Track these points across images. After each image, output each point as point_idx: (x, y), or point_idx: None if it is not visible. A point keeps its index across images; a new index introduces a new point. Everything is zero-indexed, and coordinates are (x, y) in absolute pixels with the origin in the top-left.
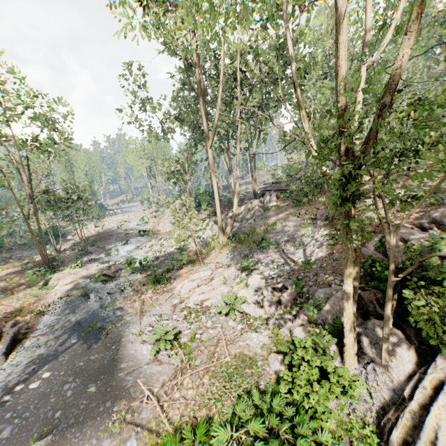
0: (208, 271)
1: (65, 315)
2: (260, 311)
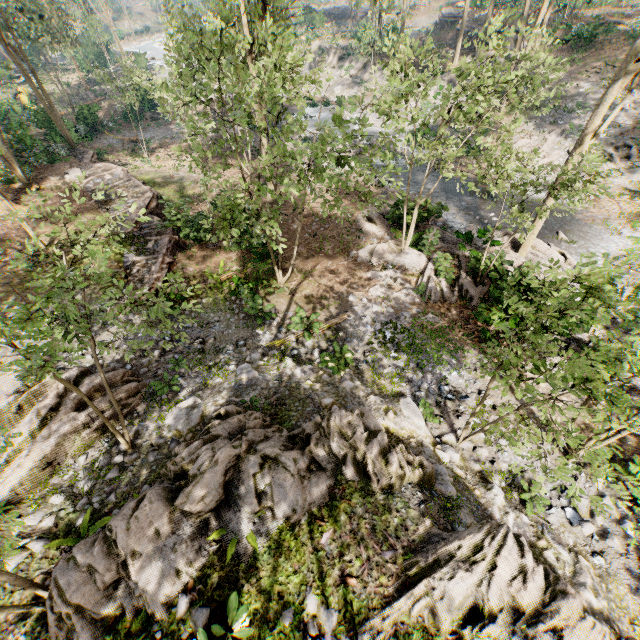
0: (526, 139)
1: (414, 186)
2: (611, 165)
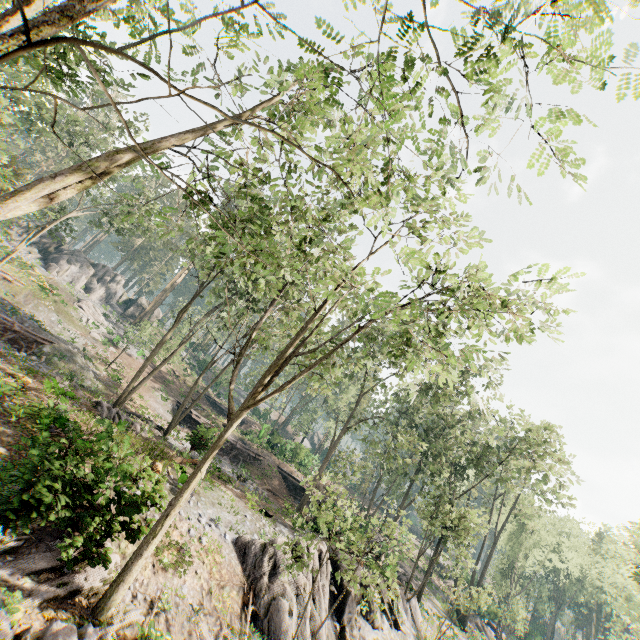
0: None
1: None
2: None
